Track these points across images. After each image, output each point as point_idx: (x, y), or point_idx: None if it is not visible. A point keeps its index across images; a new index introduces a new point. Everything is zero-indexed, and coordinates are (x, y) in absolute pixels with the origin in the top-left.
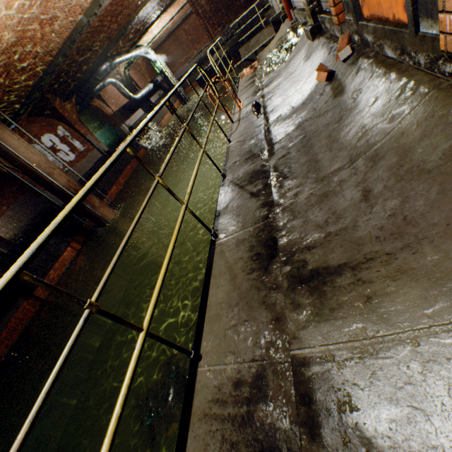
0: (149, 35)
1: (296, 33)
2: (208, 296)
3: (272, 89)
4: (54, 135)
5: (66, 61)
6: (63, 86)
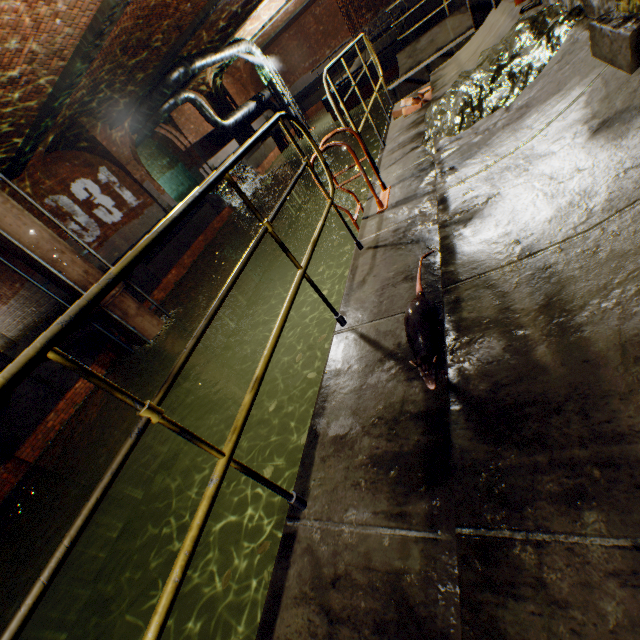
0: (254, 23)
1: (550, 36)
2: None
3: (469, 186)
4: (92, 182)
5: (105, 66)
6: (106, 105)
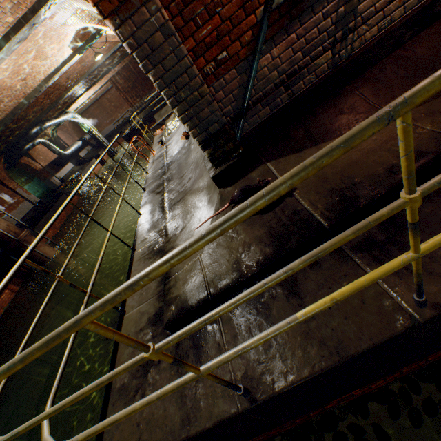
0: (76, 104)
1: None
2: (138, 234)
3: (170, 143)
4: None
5: None
6: None
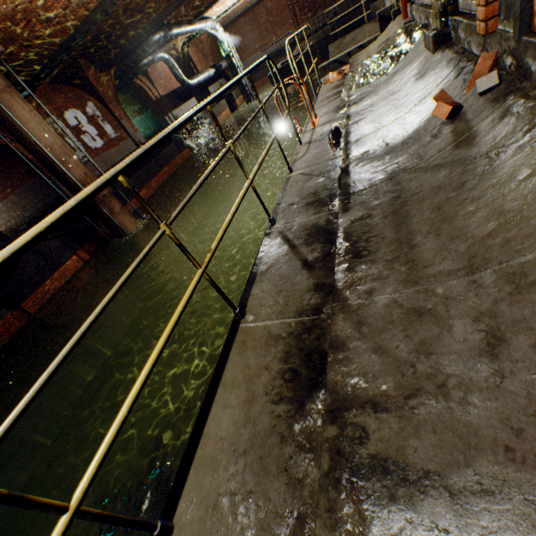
0: (220, 6)
1: (411, 37)
2: (208, 416)
3: (362, 109)
4: (81, 113)
5: (108, 21)
6: (101, 52)
